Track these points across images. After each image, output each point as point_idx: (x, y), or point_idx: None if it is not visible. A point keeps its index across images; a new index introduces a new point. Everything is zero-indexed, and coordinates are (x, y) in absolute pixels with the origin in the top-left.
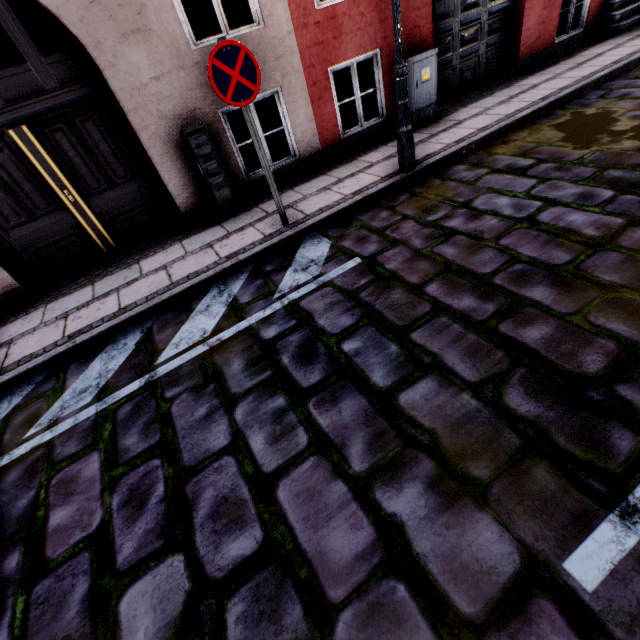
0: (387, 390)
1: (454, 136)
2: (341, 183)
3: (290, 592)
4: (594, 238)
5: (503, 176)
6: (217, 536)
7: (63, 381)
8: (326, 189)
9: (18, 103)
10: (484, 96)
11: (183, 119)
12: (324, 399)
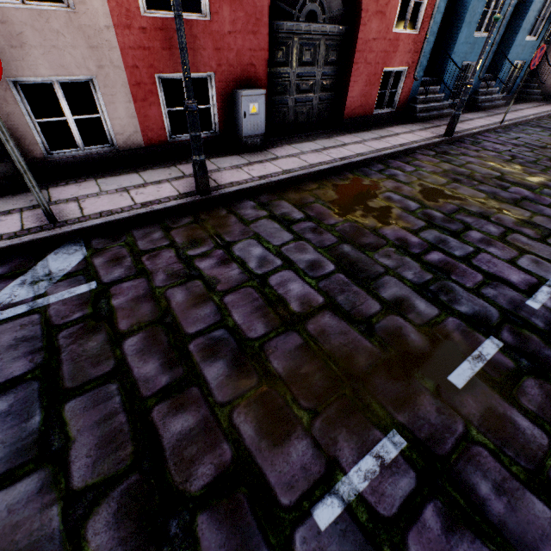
0: None
1: (263, 170)
2: (143, 188)
3: None
4: (294, 314)
5: (274, 224)
6: None
7: None
8: (125, 190)
9: None
10: (309, 140)
11: None
12: None
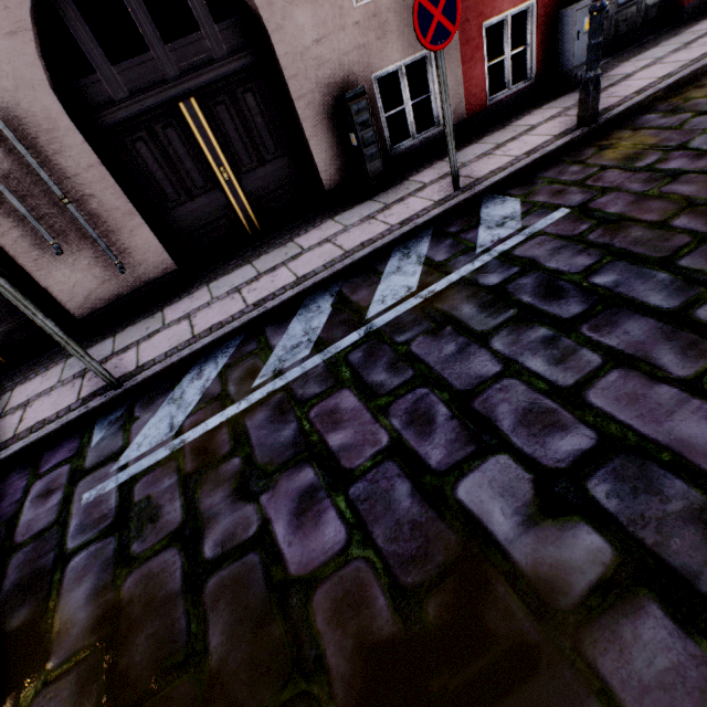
0: (677, 310)
1: (629, 88)
2: (503, 147)
3: (659, 471)
4: None
5: None
6: (538, 438)
7: (266, 341)
8: (487, 154)
9: (190, 74)
10: (647, 48)
11: (338, 86)
12: (599, 324)
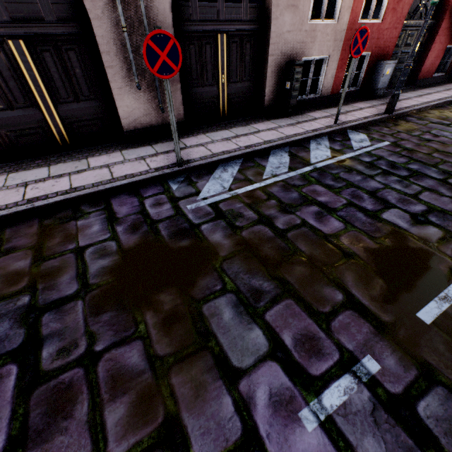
0: (442, 179)
1: (401, 105)
2: (350, 113)
3: (449, 216)
4: None
5: (438, 125)
6: (406, 206)
7: (258, 163)
8: (343, 113)
9: (229, 22)
10: (403, 92)
11: (288, 56)
12: (416, 179)
